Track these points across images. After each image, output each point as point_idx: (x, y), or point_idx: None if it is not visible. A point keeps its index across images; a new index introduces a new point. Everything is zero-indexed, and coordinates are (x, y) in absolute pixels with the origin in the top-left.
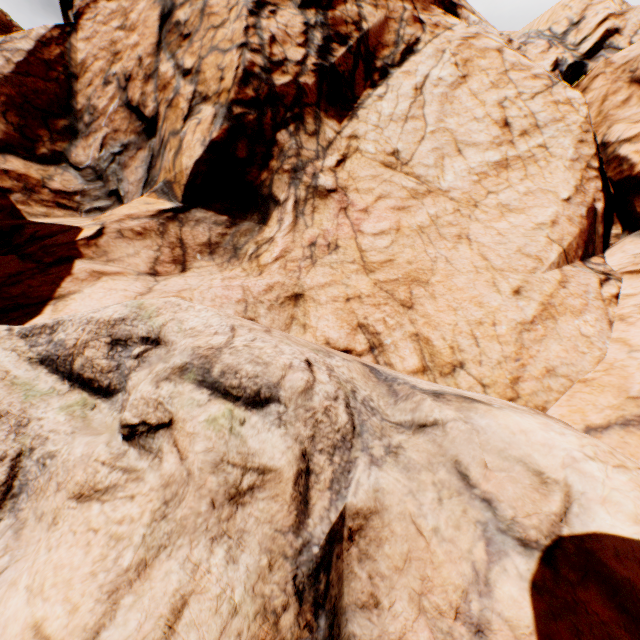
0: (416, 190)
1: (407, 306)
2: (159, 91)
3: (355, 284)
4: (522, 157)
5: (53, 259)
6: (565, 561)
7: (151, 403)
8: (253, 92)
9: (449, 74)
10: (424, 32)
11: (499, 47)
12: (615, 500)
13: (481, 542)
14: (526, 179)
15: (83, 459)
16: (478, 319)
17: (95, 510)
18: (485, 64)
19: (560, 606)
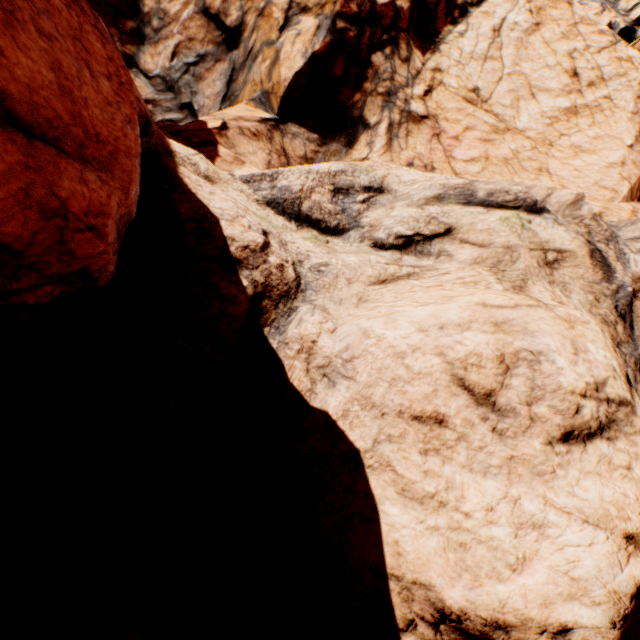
0: (496, 126)
1: None
2: None
3: None
4: (589, 106)
5: (198, 140)
6: None
7: (421, 220)
8: (356, 7)
9: (524, 20)
10: None
11: None
12: None
13: None
14: (593, 126)
15: (363, 263)
16: None
17: (415, 282)
18: (556, 15)
19: None
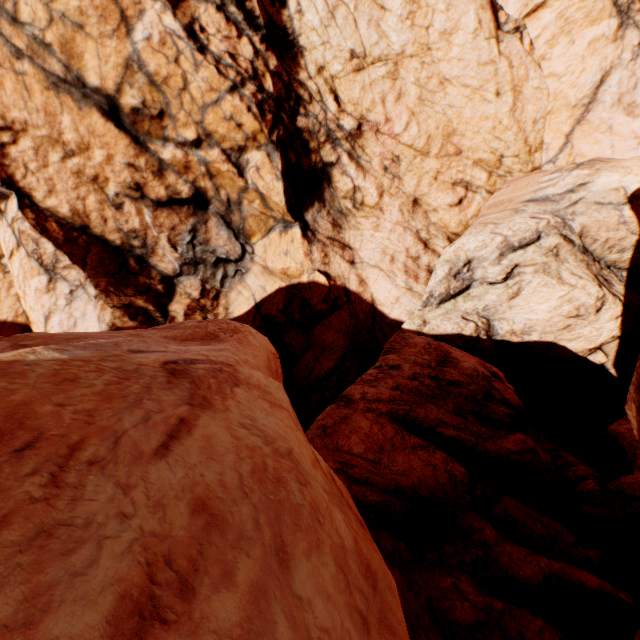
0: (390, 72)
1: (459, 154)
2: (184, 174)
3: (429, 168)
4: None
5: (344, 298)
6: (632, 201)
7: (504, 269)
8: (270, 115)
9: None
10: None
11: None
12: (632, 182)
13: (616, 211)
14: None
15: (498, 296)
16: (491, 127)
17: (524, 293)
18: None
19: (636, 208)
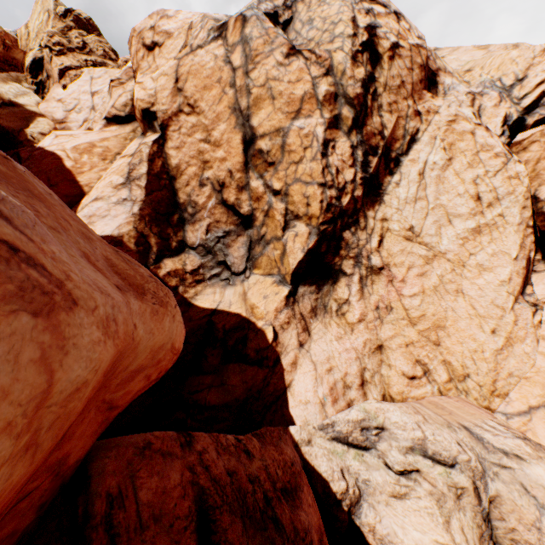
0: (427, 256)
1: (437, 344)
2: (253, 201)
3: (408, 334)
4: (488, 224)
5: (272, 362)
6: None
7: (406, 463)
8: (331, 214)
9: (440, 158)
10: (421, 123)
11: (472, 129)
12: None
13: (536, 510)
14: (491, 242)
15: (384, 482)
16: (474, 349)
17: (408, 502)
18: (463, 146)
19: None
